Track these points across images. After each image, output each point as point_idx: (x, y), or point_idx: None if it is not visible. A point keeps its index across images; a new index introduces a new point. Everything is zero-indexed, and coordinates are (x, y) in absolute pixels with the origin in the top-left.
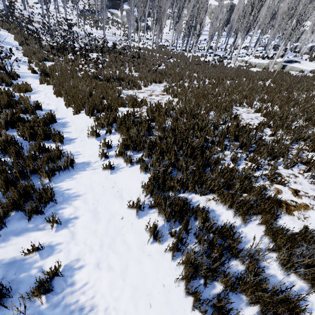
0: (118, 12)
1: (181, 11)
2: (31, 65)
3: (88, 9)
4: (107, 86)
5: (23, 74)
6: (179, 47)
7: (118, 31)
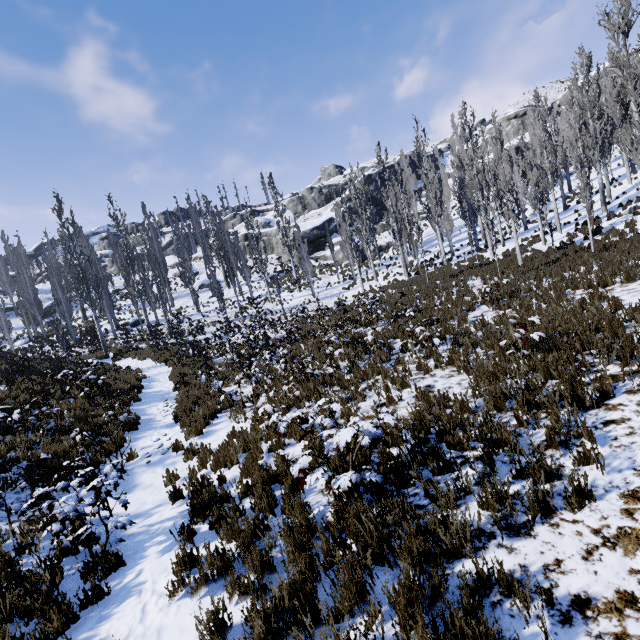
0: (326, 252)
1: (440, 196)
2: (172, 470)
3: (281, 270)
4: (431, 551)
5: (143, 526)
6: (457, 250)
7: (334, 277)
